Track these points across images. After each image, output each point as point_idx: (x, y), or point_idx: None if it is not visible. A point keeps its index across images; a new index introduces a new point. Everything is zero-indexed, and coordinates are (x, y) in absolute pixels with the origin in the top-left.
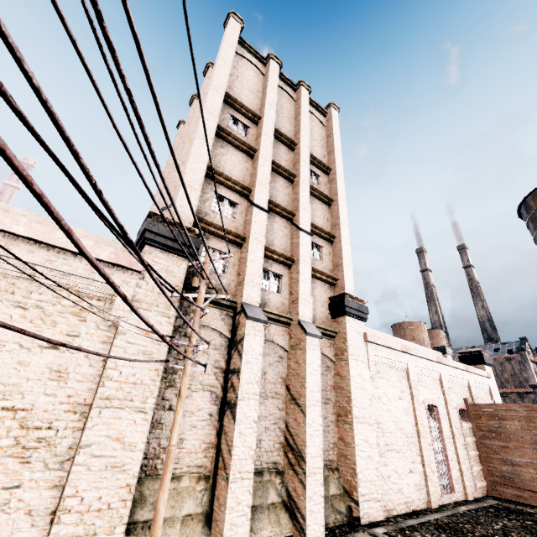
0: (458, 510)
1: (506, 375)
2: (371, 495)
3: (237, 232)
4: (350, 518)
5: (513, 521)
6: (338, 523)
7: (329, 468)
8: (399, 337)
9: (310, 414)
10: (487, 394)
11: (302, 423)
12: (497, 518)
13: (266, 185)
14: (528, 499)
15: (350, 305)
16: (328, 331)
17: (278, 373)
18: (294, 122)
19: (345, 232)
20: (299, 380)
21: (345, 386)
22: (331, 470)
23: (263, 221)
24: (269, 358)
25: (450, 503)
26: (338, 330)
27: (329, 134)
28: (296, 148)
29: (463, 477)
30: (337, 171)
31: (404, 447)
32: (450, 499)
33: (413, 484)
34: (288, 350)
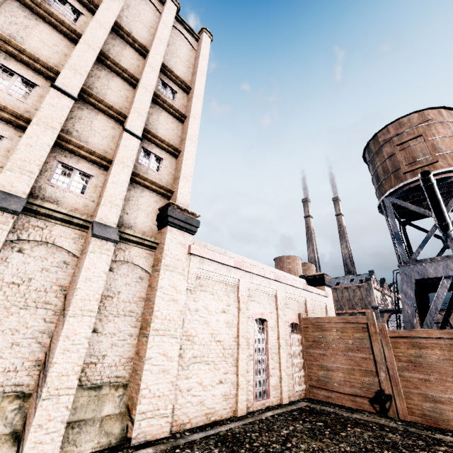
0: (262, 416)
1: (356, 299)
2: (155, 411)
3: (16, 110)
4: (122, 439)
5: (306, 424)
6: (101, 447)
7: (113, 385)
8: (279, 269)
9: (73, 326)
10: (323, 311)
11: (59, 336)
12: (294, 421)
13: (82, 72)
14: (334, 399)
15: (174, 216)
16: (146, 241)
17: (55, 280)
18: (154, 32)
19: (191, 147)
20: (73, 287)
21: (152, 297)
22: (114, 387)
23: (65, 107)
24: (44, 263)
25: (261, 409)
26: (160, 241)
27: (197, 57)
28: (147, 55)
29: (281, 384)
30: (196, 90)
31: (217, 359)
32: (263, 405)
33: (220, 395)
34: (78, 255)
